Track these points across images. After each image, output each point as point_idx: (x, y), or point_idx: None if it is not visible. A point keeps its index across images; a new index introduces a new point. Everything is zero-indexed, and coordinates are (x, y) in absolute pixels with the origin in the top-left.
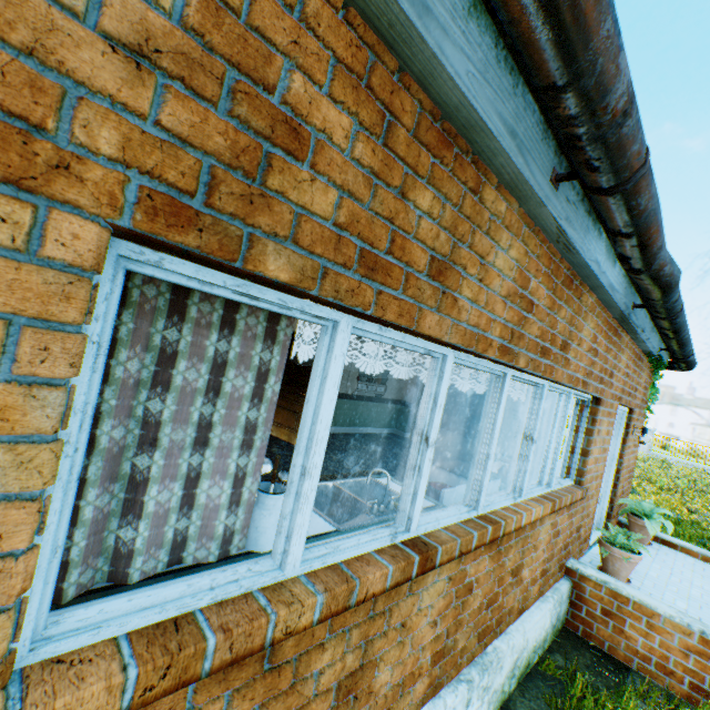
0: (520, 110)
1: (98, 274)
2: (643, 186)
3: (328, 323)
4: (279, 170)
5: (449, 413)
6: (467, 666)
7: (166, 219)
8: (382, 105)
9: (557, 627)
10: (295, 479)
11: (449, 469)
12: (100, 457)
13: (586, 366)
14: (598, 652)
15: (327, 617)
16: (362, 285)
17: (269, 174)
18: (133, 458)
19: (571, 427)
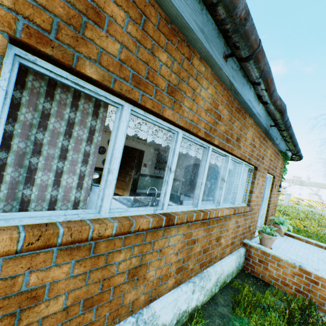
0: (205, 21)
1: (5, 60)
2: (260, 58)
3: (119, 106)
4: (90, 29)
5: None
6: (194, 277)
7: (36, 39)
8: (141, 12)
9: (239, 268)
10: (105, 174)
11: (189, 196)
12: (13, 154)
13: (250, 152)
14: (257, 278)
15: (119, 234)
16: (133, 90)
17: (85, 30)
18: (30, 159)
19: (245, 181)
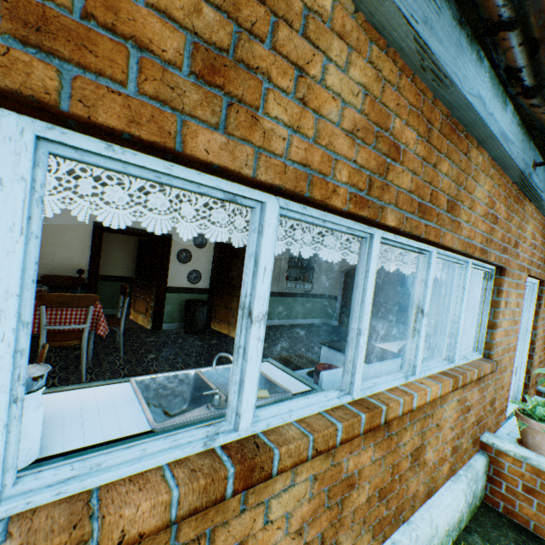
0: None
1: None
2: None
3: None
4: None
5: (374, 303)
6: None
7: None
8: None
9: (475, 504)
10: None
11: (339, 350)
12: None
13: (484, 233)
14: (523, 532)
15: None
16: (16, 53)
17: None
18: None
19: (476, 300)
